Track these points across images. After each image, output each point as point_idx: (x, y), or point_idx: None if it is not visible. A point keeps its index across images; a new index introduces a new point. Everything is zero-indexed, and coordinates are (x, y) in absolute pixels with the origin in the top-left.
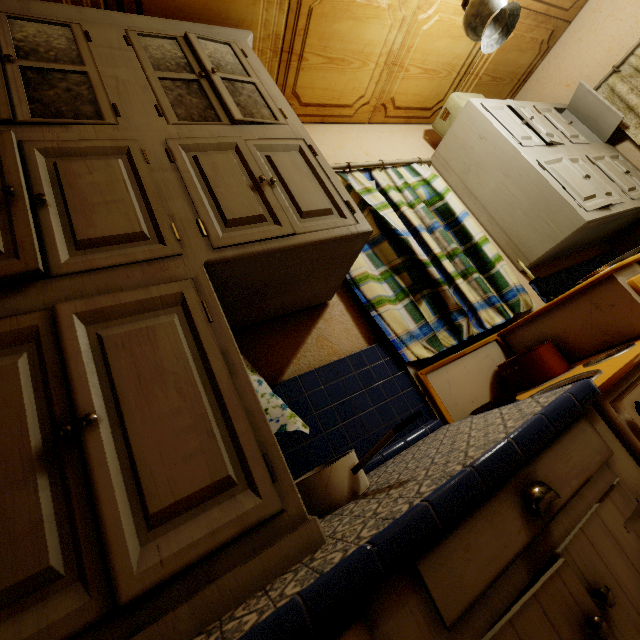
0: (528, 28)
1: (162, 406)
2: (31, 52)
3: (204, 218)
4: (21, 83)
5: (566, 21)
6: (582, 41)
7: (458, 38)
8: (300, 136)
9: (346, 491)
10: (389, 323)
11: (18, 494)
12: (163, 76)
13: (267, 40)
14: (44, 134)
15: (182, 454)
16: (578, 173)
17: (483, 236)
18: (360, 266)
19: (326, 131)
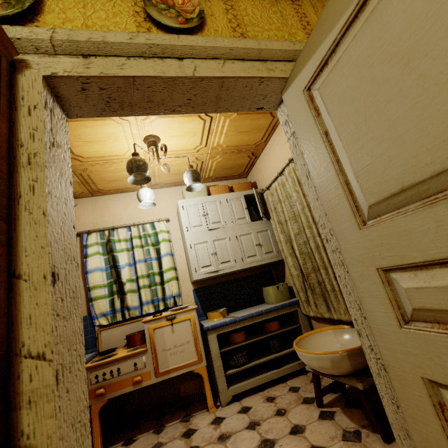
0: (231, 155)
1: None
2: None
3: None
4: None
5: (259, 149)
6: (266, 161)
7: (183, 165)
8: None
9: None
10: (95, 308)
11: None
12: None
13: (73, 182)
14: None
15: None
16: (210, 251)
17: (169, 267)
18: (94, 282)
19: (123, 197)
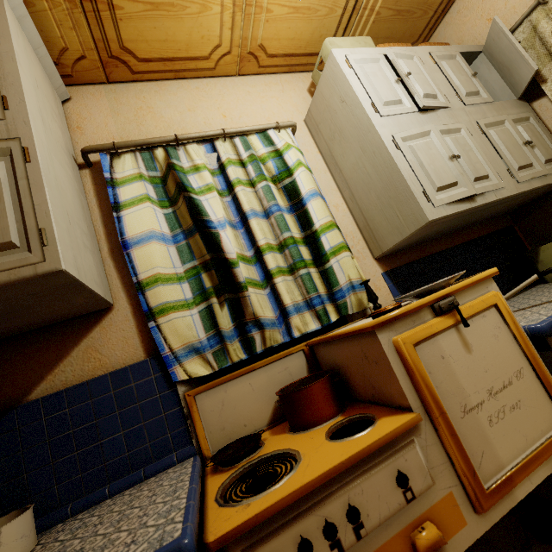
0: None
1: None
2: None
3: None
4: None
5: None
6: None
7: None
8: (16, 135)
9: None
10: (166, 336)
11: None
12: None
13: None
14: None
15: None
16: (445, 152)
17: (327, 222)
18: (152, 267)
19: (180, 89)
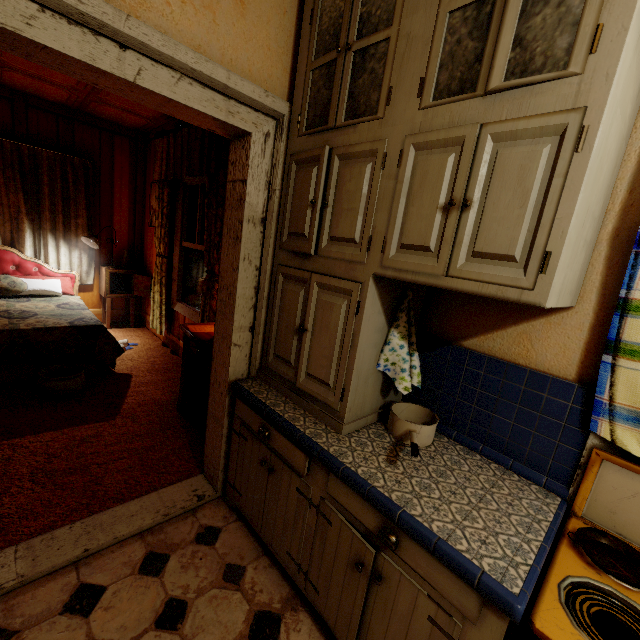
0: None
1: (323, 341)
2: (366, 20)
3: (388, 237)
4: (347, 78)
5: None
6: None
7: None
8: (583, 102)
9: (398, 434)
10: (616, 383)
11: (290, 337)
12: (454, 7)
13: None
14: (344, 137)
15: (321, 363)
16: None
17: None
18: None
19: None
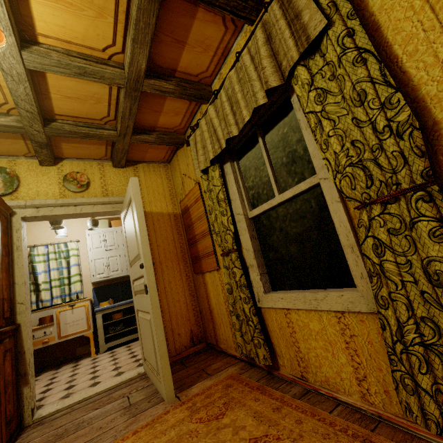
0: None
1: None
2: None
3: None
4: None
5: None
6: None
7: None
8: None
9: None
10: None
11: None
12: None
13: None
14: None
15: None
16: (105, 264)
17: (75, 274)
18: None
19: (43, 223)
